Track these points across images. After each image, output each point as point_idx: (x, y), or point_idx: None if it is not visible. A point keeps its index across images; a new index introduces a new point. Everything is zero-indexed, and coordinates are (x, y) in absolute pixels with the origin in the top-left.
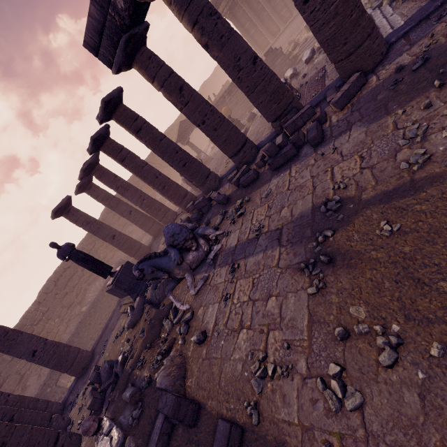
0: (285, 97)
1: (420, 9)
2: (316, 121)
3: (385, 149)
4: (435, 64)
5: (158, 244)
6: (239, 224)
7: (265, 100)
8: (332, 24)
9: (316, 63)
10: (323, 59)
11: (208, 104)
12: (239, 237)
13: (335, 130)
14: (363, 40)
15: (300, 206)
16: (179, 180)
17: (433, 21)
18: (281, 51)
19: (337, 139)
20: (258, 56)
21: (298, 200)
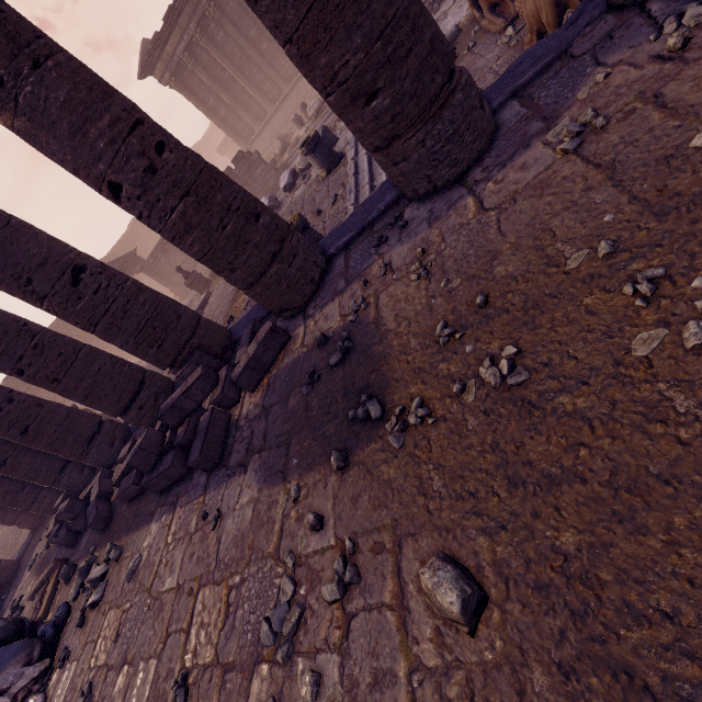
0: (171, 333)
1: (363, 203)
2: (211, 410)
3: (251, 616)
4: (353, 377)
5: (28, 558)
6: (83, 639)
7: (128, 343)
8: (190, 239)
9: (293, 201)
10: (301, 196)
11: (25, 333)
12: (64, 700)
13: (237, 445)
14: (265, 264)
15: (135, 693)
16: (128, 358)
17: (373, 244)
18: (259, 157)
19: (230, 482)
20: (88, 265)
21: (142, 658)
